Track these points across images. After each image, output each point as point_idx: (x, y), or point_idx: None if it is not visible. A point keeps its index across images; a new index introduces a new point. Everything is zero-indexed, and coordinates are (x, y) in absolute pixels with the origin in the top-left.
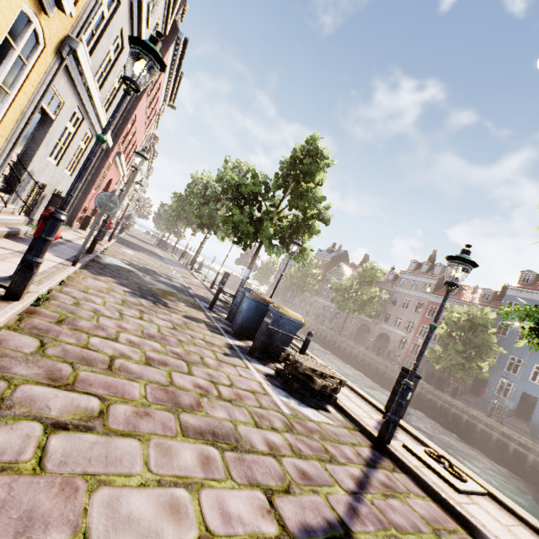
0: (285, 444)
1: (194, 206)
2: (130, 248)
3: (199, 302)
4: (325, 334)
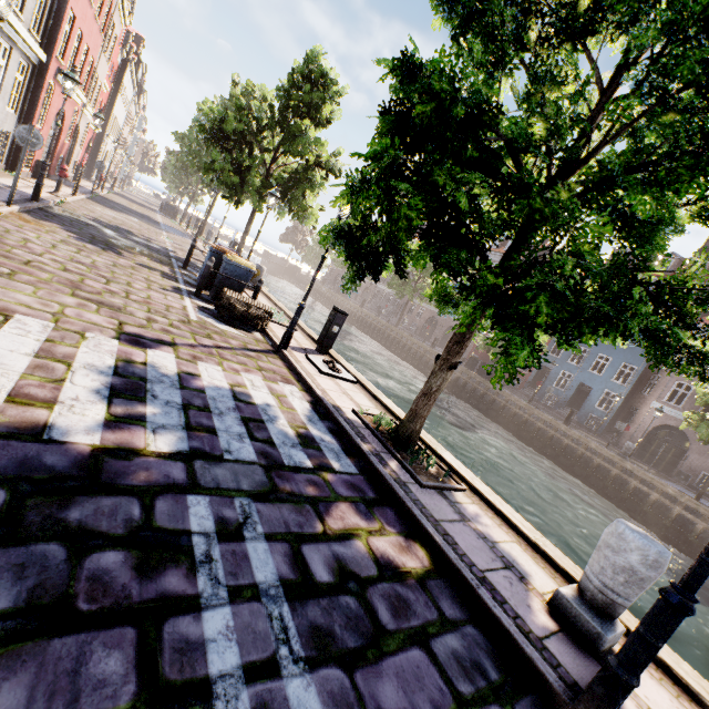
0: (167, 322)
1: (194, 153)
2: (108, 208)
3: (173, 262)
4: (379, 327)
